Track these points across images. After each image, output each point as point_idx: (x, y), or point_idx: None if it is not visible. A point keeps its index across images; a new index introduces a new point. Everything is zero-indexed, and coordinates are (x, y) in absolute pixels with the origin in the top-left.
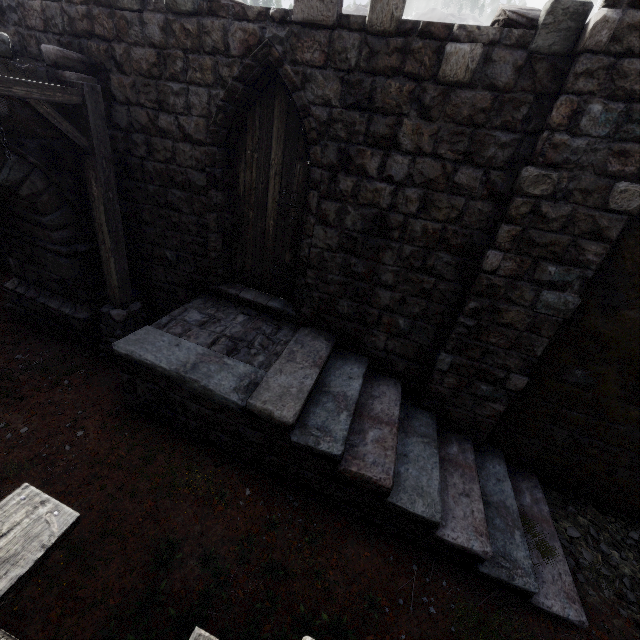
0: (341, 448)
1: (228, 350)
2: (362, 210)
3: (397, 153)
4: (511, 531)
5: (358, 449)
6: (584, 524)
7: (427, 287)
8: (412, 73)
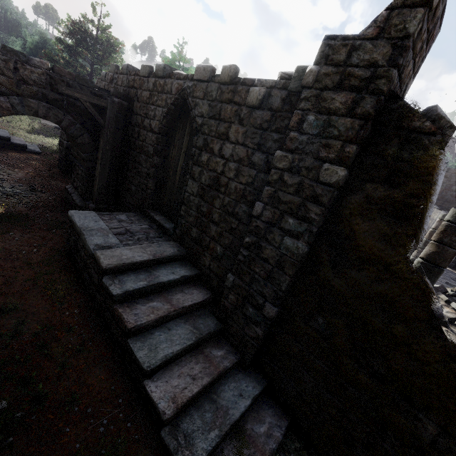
0: (118, 292)
1: (118, 233)
2: (209, 173)
3: (227, 142)
4: (212, 427)
5: (136, 305)
6: None
7: (233, 226)
8: (237, 102)
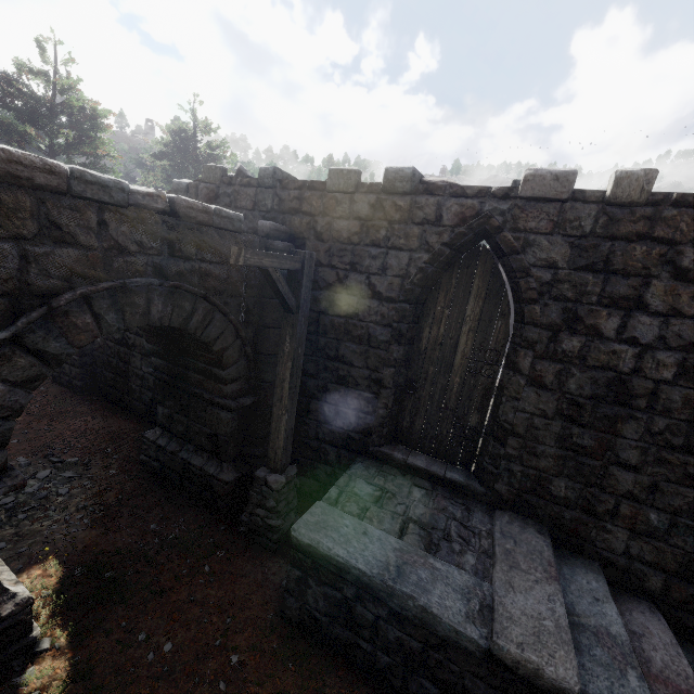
0: None
1: (425, 543)
2: (592, 373)
3: (643, 314)
4: None
5: None
6: None
7: None
8: (664, 238)
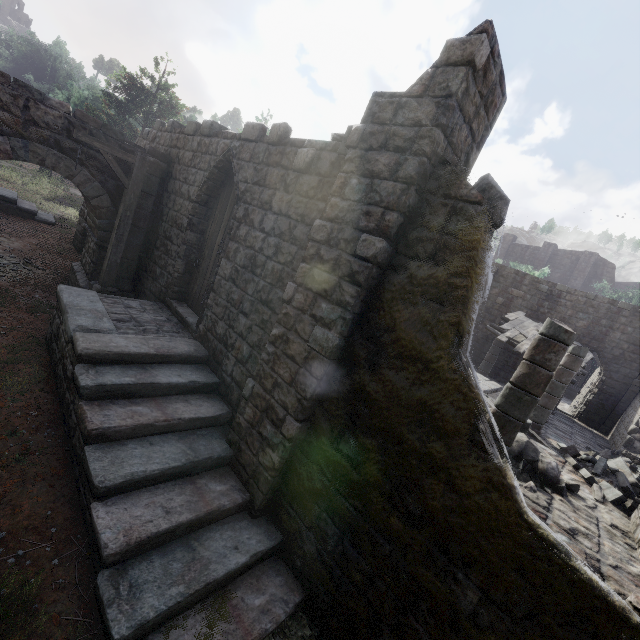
0: (89, 383)
1: (119, 319)
2: (246, 250)
3: (270, 213)
4: (177, 582)
5: (112, 405)
6: None
7: (265, 318)
8: (284, 165)
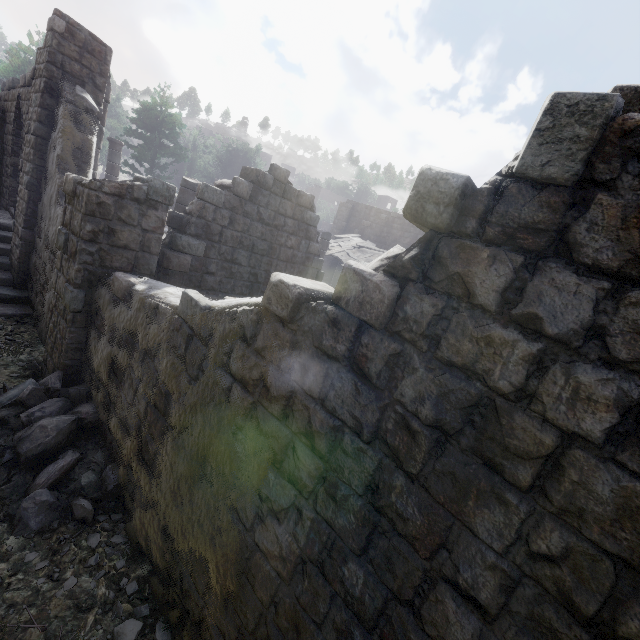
0: None
1: None
2: None
3: None
4: None
5: None
6: (6, 328)
7: None
8: None
